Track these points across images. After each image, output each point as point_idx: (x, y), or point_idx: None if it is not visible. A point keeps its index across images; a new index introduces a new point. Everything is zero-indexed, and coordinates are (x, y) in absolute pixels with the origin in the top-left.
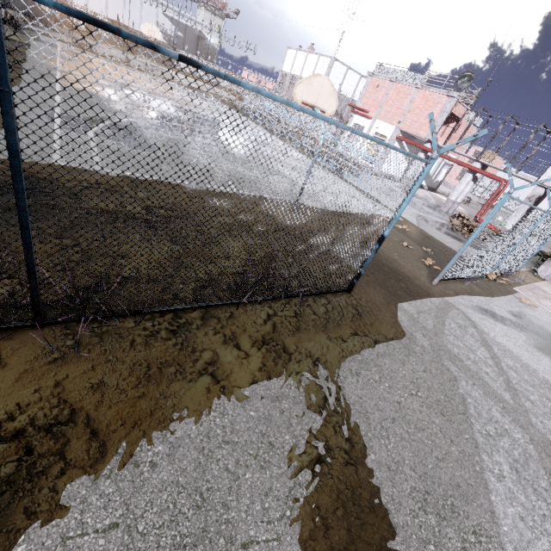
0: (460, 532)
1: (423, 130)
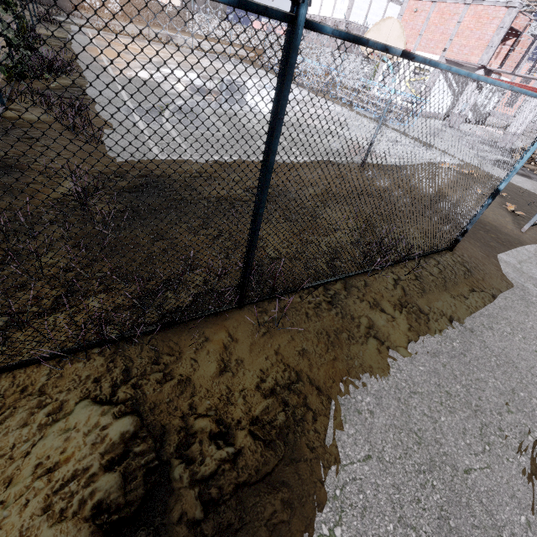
0: None
1: (474, 55)
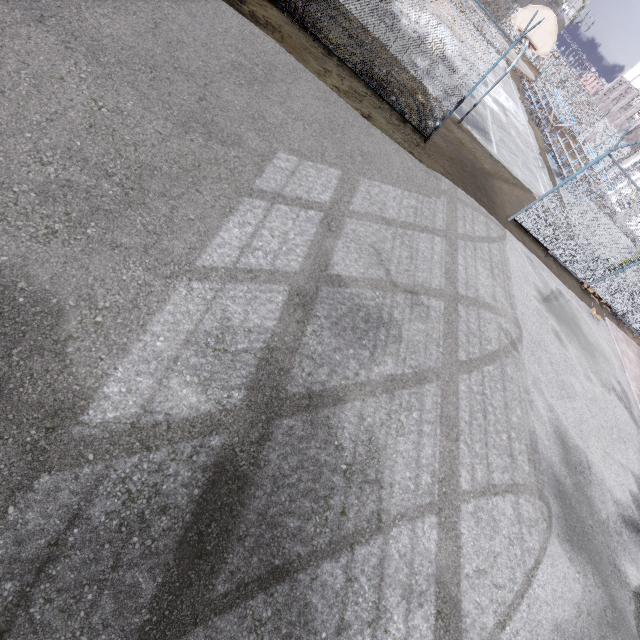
0: (364, 163)
1: None
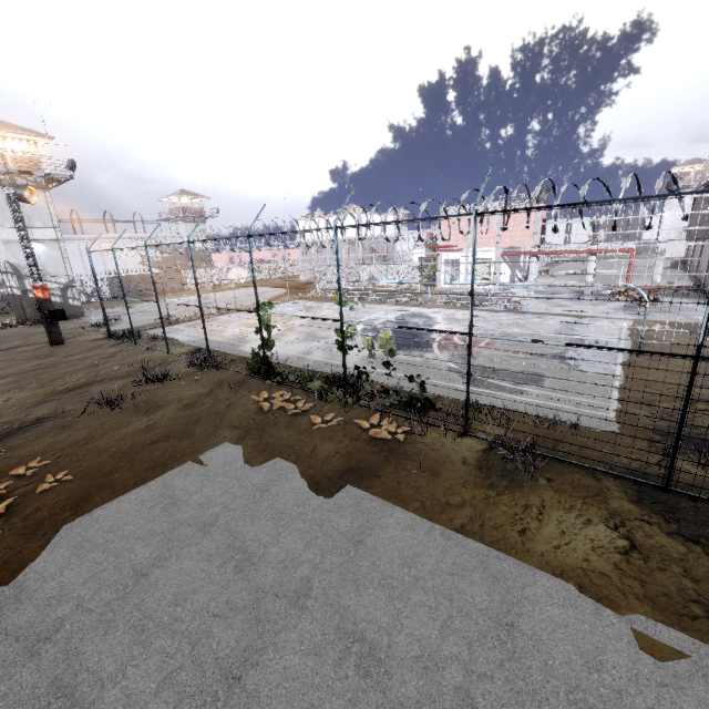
0: None
1: (526, 241)
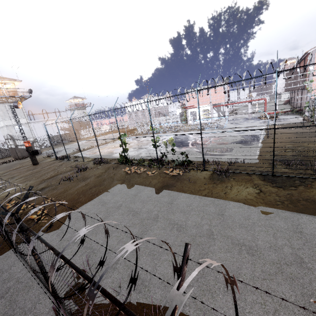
0: None
1: (222, 100)
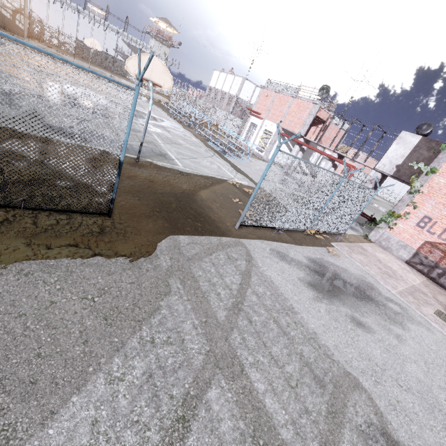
0: None
1: (297, 128)
